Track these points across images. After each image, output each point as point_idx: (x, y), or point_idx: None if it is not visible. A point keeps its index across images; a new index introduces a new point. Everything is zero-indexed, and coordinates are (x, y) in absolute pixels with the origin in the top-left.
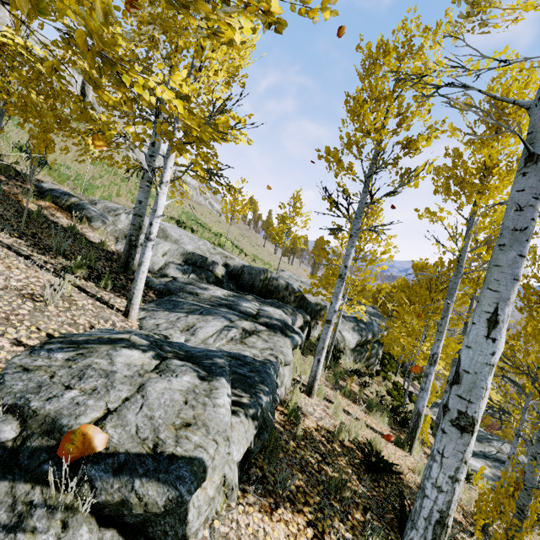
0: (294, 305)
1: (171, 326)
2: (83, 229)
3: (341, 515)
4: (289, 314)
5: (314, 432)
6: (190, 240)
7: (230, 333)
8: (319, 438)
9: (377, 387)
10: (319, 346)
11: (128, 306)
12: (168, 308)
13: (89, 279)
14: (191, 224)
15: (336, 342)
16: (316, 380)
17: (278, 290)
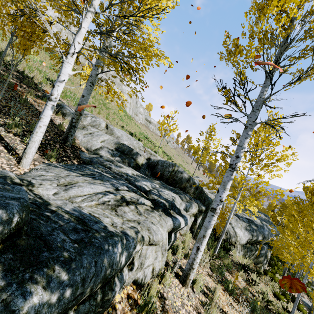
0: (194, 195)
1: (52, 179)
2: (56, 118)
3: None
4: (185, 200)
5: None
6: (127, 139)
7: (105, 197)
8: None
9: (264, 286)
10: (200, 233)
11: (22, 154)
12: (70, 168)
13: (20, 136)
14: (140, 137)
15: (228, 236)
16: (193, 268)
17: (181, 181)
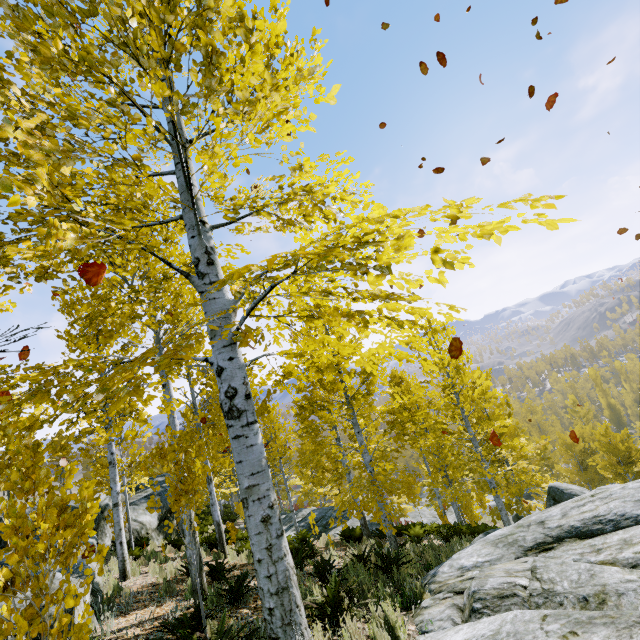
0: None
1: None
2: None
3: (173, 597)
4: None
5: (140, 589)
6: None
7: None
8: (146, 589)
9: None
10: (116, 531)
11: None
12: None
13: None
14: None
15: (136, 534)
16: (126, 560)
17: None
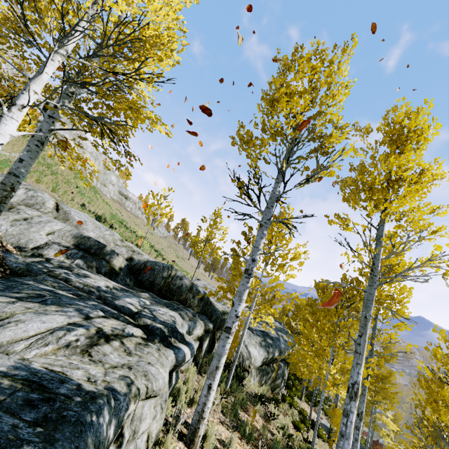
0: (198, 309)
1: None
2: None
3: None
4: (188, 319)
5: None
6: (95, 228)
7: (69, 335)
8: None
9: (283, 418)
10: (212, 364)
11: None
12: None
13: None
14: (113, 223)
15: (241, 359)
16: (203, 418)
17: (180, 291)
